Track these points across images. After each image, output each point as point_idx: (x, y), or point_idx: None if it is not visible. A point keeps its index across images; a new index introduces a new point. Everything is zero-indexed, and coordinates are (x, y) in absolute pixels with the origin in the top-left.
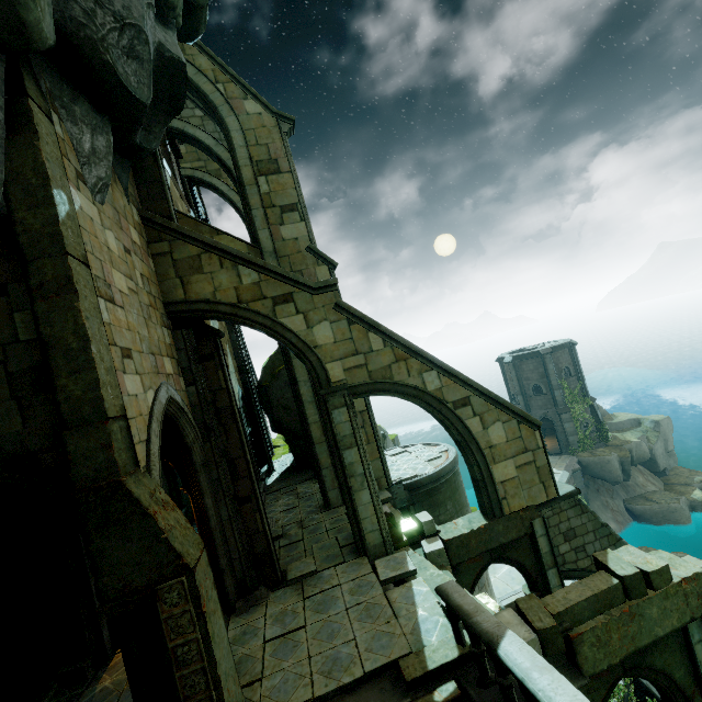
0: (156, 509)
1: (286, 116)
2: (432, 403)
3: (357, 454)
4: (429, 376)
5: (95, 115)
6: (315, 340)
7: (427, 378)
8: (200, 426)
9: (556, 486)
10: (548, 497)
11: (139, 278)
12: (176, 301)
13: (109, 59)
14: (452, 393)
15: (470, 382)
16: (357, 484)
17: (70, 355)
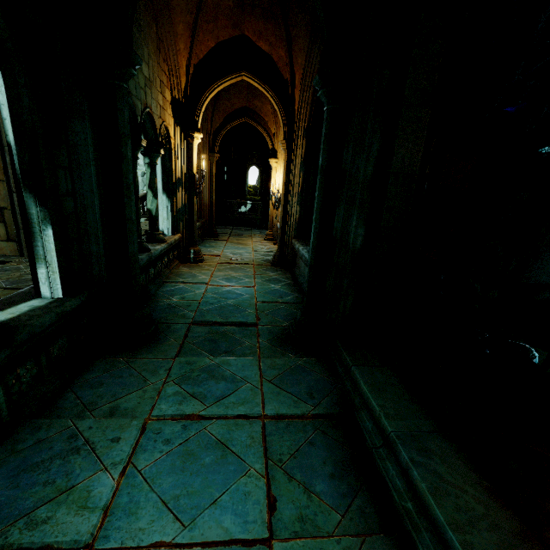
0: None
1: None
2: None
3: None
4: None
5: None
6: None
7: None
8: None
9: None
10: None
11: None
12: None
13: None
14: None
15: None
16: None
17: None
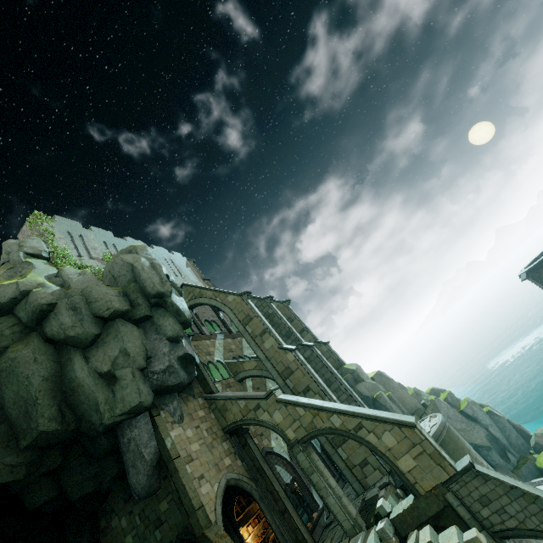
0: (216, 540)
1: (243, 293)
2: (343, 433)
3: (317, 476)
4: (333, 419)
5: (171, 396)
6: (276, 421)
7: (333, 420)
8: (253, 479)
9: (450, 465)
10: (449, 474)
11: (205, 432)
12: (224, 427)
13: (166, 385)
14: (350, 423)
15: (355, 414)
16: (324, 493)
17: (183, 492)
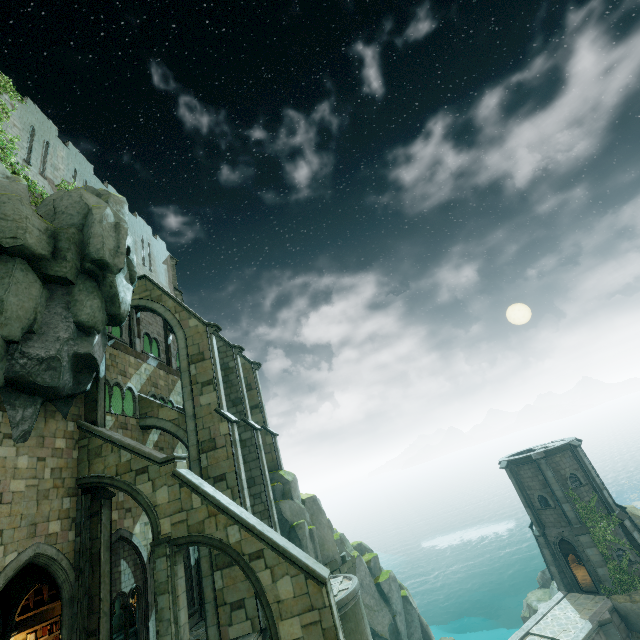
0: None
1: (211, 324)
2: (233, 554)
3: (167, 600)
4: (232, 530)
5: (30, 399)
6: (156, 500)
7: (230, 532)
8: (76, 567)
9: None
10: None
11: (49, 472)
12: (82, 476)
13: (31, 379)
14: (249, 545)
15: (262, 536)
16: (163, 628)
17: None
